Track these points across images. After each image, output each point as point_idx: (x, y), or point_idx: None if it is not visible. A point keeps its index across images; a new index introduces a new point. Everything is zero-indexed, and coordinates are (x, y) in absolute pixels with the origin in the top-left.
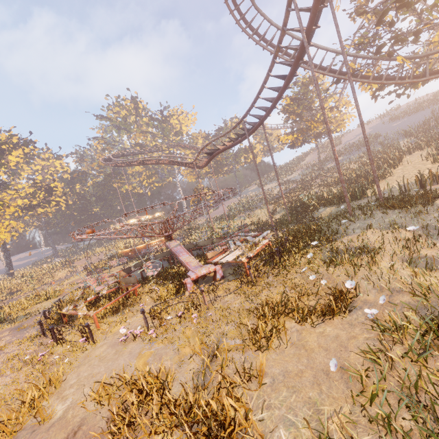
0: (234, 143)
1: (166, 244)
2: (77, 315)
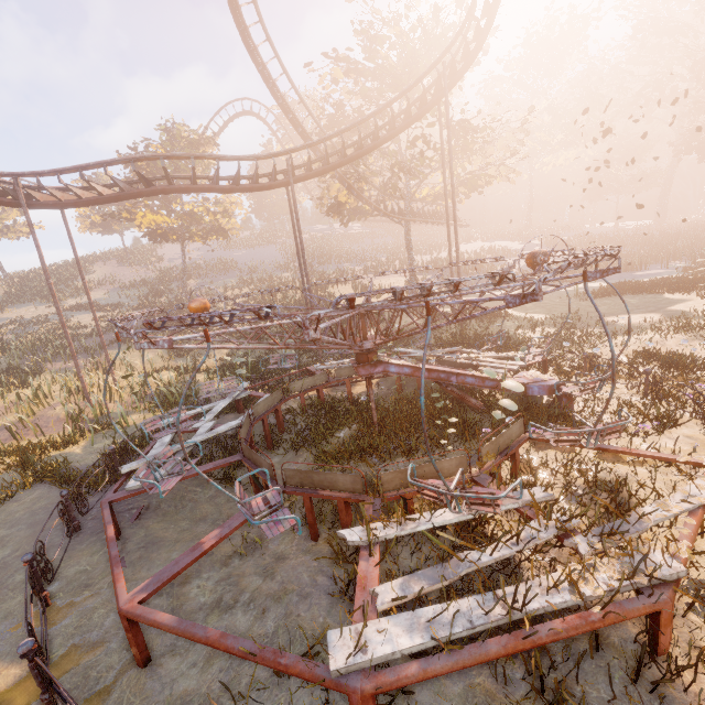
0: (237, 187)
1: (372, 368)
2: (551, 655)
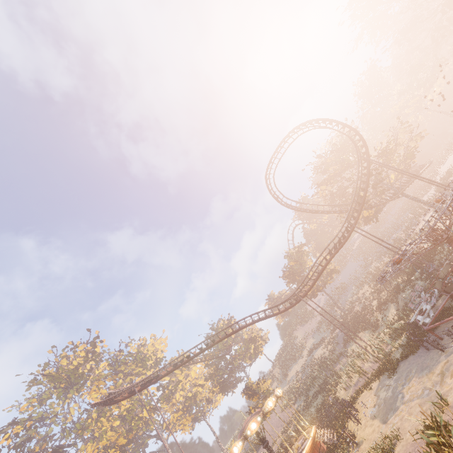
0: (342, 244)
1: None
2: None
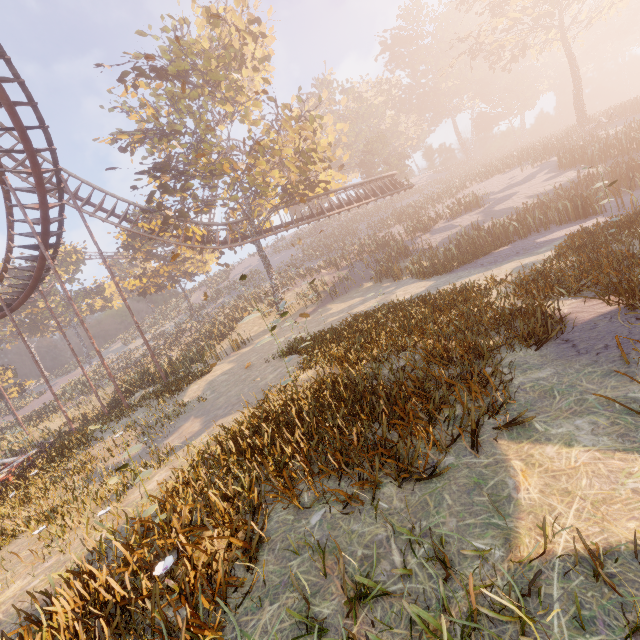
0: None
1: None
2: None
